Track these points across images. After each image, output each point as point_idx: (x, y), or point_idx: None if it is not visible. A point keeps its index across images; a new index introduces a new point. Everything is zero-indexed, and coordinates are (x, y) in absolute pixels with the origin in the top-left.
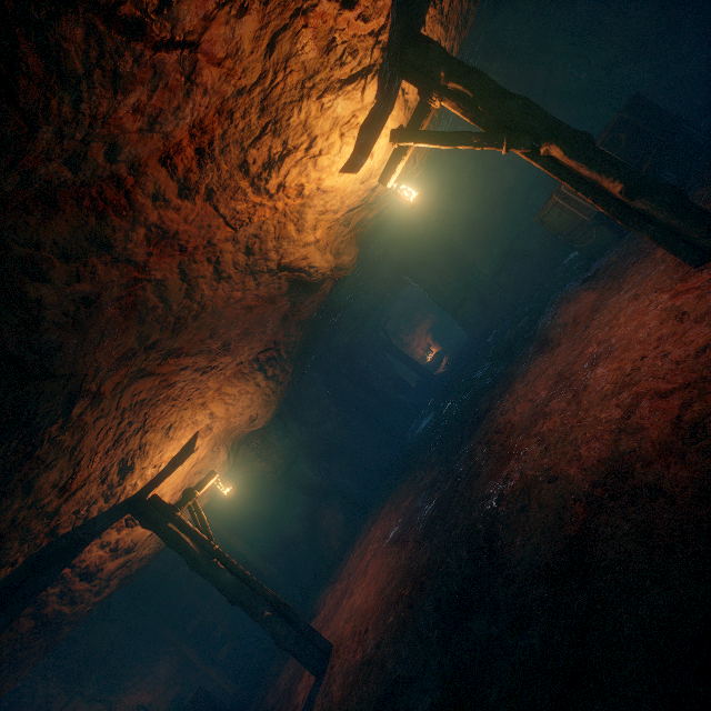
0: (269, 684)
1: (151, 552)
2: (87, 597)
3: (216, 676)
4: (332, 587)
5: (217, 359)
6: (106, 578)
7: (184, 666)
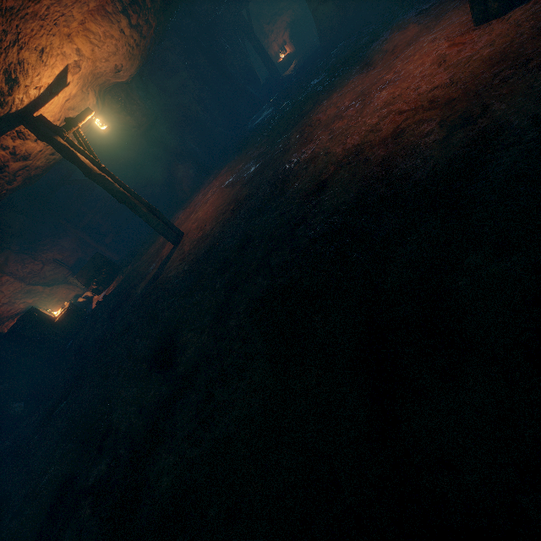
0: (143, 253)
1: (43, 165)
2: (1, 183)
3: (105, 251)
4: (184, 211)
5: None
6: (12, 174)
7: (81, 244)
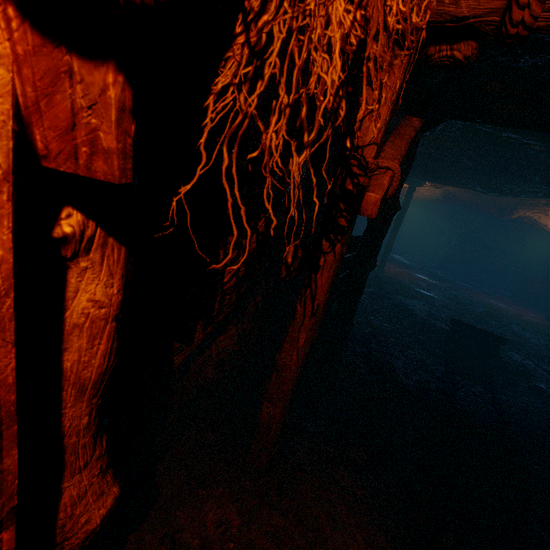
0: None
1: None
2: None
3: None
4: None
5: (471, 193)
6: None
7: None
